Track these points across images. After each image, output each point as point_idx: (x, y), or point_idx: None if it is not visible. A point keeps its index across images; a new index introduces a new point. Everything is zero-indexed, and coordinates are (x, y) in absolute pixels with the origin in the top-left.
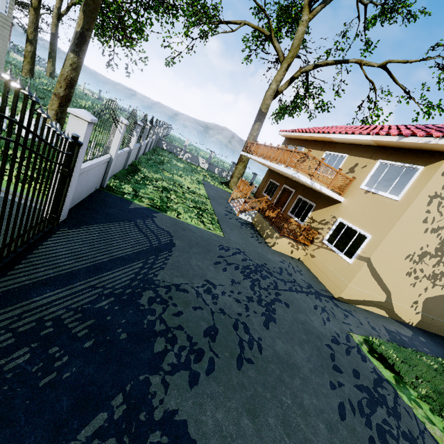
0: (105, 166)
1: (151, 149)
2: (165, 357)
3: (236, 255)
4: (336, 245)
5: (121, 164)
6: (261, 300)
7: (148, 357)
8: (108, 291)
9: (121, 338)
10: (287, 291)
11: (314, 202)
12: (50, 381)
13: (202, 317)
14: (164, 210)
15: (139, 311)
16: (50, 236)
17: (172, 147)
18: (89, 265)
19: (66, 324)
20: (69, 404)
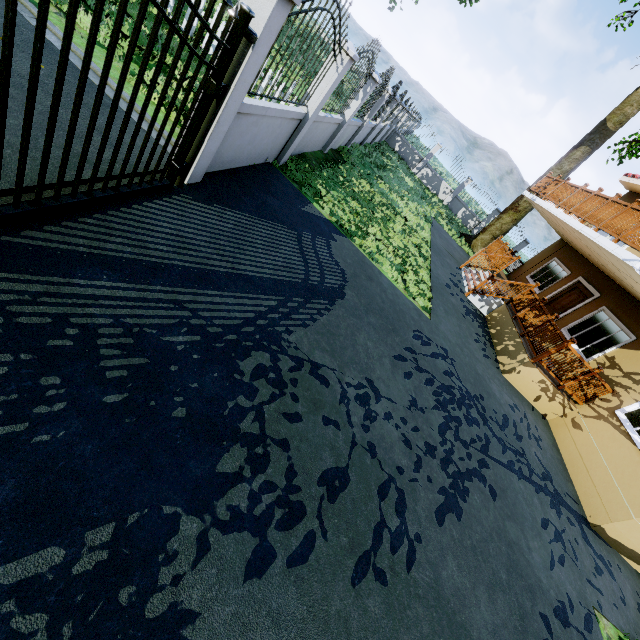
0: (292, 127)
1: (376, 143)
2: (230, 489)
3: (437, 359)
4: None
5: (320, 139)
6: (450, 461)
7: (199, 474)
8: (199, 321)
9: (172, 415)
10: (503, 467)
11: (635, 332)
12: (8, 437)
13: (332, 443)
14: (353, 236)
15: (230, 380)
16: (161, 198)
17: (408, 151)
18: (192, 266)
19: (99, 345)
20: (10, 498)
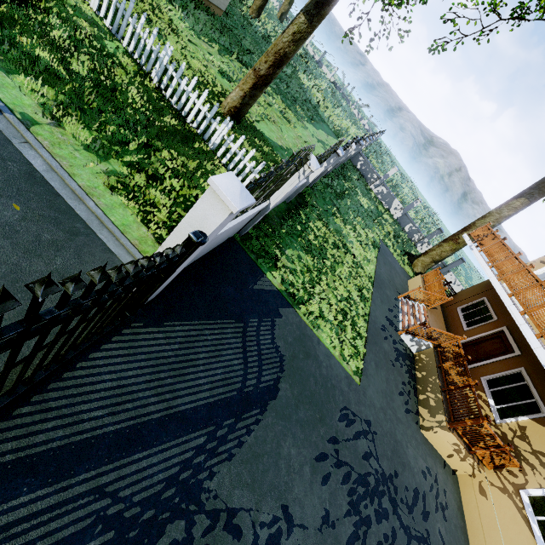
0: (254, 215)
1: (340, 165)
2: None
3: (358, 440)
4: (543, 526)
5: (283, 198)
6: None
7: None
8: (117, 507)
9: None
10: None
11: None
12: None
13: None
14: (300, 301)
15: None
16: (109, 339)
17: (368, 169)
18: (125, 426)
19: None
20: None
